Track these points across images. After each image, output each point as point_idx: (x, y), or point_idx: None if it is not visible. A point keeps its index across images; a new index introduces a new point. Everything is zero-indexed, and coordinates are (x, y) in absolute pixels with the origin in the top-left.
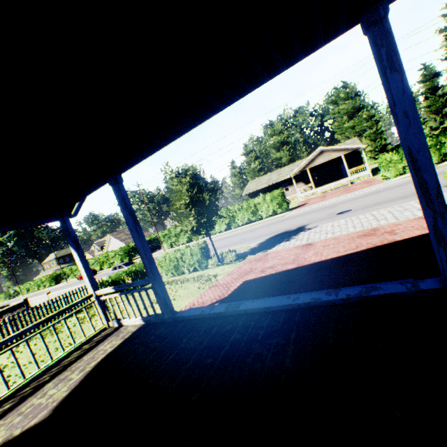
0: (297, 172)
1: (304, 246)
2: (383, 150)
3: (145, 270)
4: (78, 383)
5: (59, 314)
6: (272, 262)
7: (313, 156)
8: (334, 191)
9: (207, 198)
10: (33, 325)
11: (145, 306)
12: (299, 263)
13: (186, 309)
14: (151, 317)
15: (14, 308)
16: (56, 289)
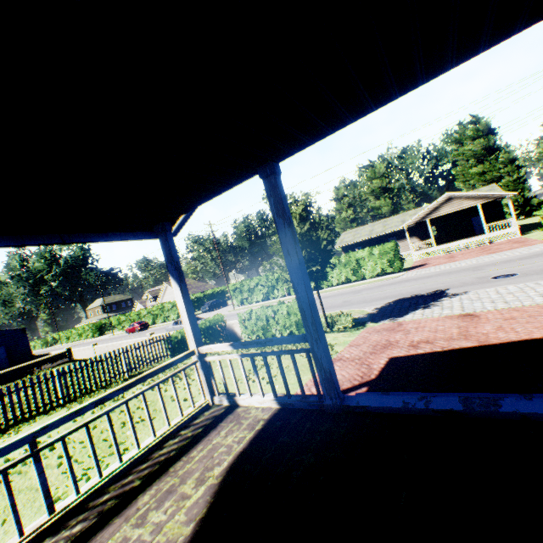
0: (412, 224)
1: (463, 317)
2: (526, 204)
3: (220, 329)
4: (205, 509)
5: (151, 376)
6: (421, 334)
7: (437, 204)
8: (466, 251)
9: (323, 237)
10: (118, 388)
11: (285, 381)
12: (481, 340)
13: (310, 389)
14: (295, 399)
15: (55, 358)
16: (101, 341)
